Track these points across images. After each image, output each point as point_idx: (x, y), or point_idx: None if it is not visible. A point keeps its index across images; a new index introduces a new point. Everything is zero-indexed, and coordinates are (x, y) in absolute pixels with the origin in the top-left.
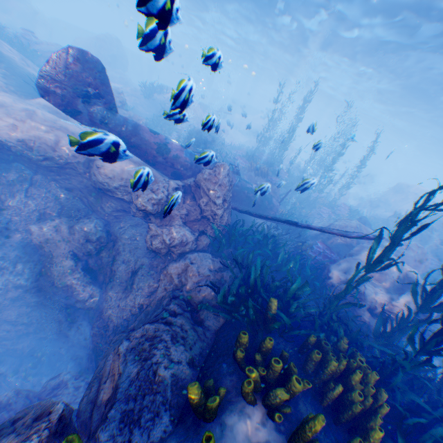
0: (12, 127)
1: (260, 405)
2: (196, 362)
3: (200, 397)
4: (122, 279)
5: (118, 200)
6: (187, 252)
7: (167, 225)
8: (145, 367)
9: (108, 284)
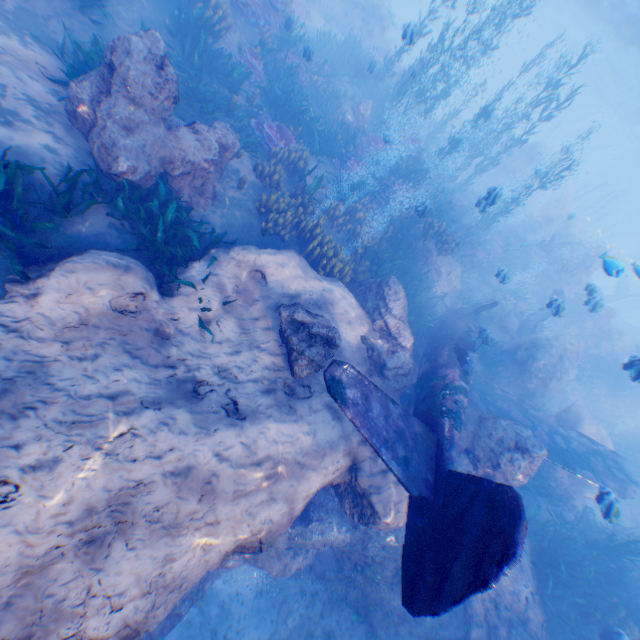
0: (200, 550)
1: None
2: None
3: None
4: (389, 566)
5: None
6: None
7: None
8: None
9: (364, 568)
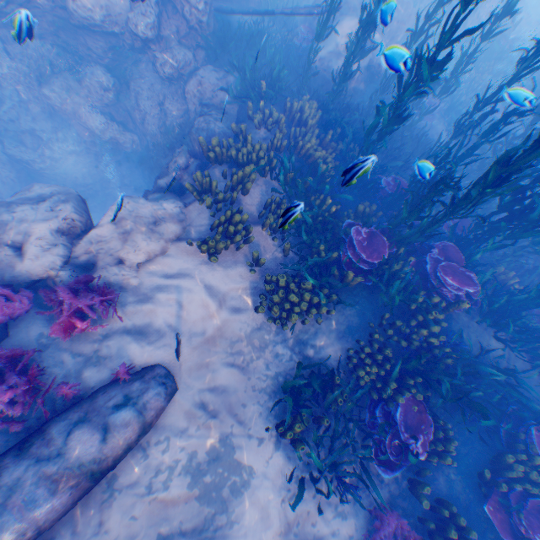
0: None
1: (263, 130)
2: (230, 128)
3: (237, 129)
4: (155, 115)
5: (103, 36)
6: (196, 71)
7: (169, 50)
8: (208, 132)
9: (145, 124)
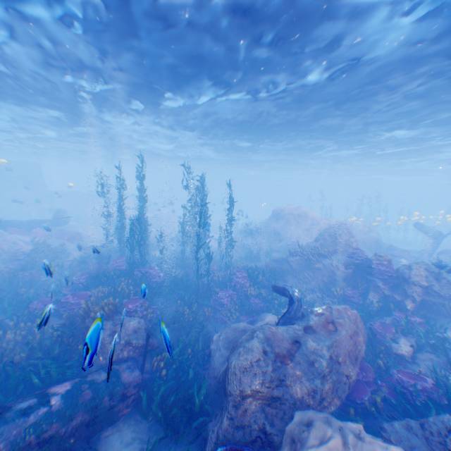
0: None
1: None
2: None
3: None
4: None
5: None
6: None
7: None
8: None
9: None
